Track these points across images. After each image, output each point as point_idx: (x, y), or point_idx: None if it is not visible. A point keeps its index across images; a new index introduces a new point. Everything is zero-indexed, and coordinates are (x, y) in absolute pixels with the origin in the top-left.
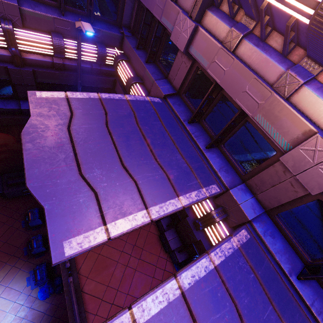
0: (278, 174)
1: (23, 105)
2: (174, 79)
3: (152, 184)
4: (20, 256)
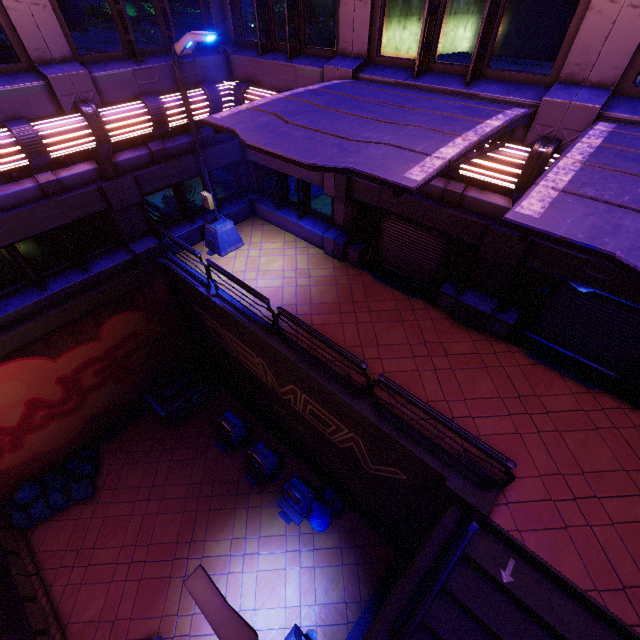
0: (604, 13)
1: (137, 248)
2: (353, 42)
3: (441, 123)
4: (248, 491)
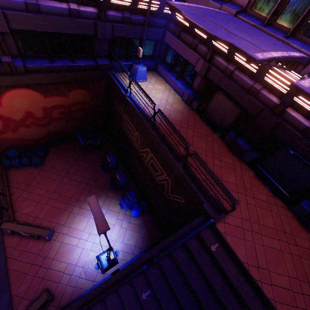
0: None
1: (99, 61)
2: None
3: (273, 44)
4: (109, 190)
